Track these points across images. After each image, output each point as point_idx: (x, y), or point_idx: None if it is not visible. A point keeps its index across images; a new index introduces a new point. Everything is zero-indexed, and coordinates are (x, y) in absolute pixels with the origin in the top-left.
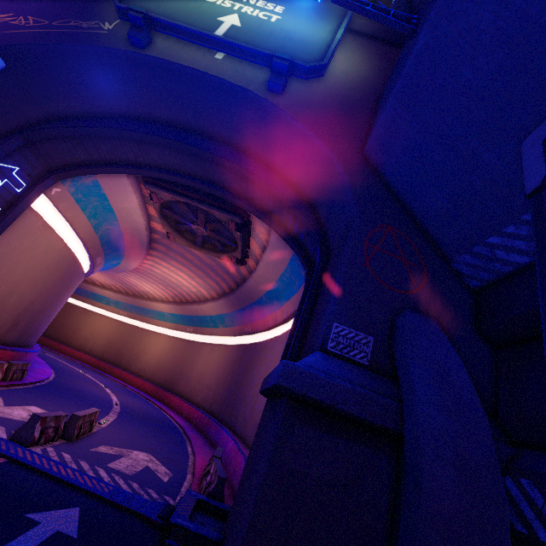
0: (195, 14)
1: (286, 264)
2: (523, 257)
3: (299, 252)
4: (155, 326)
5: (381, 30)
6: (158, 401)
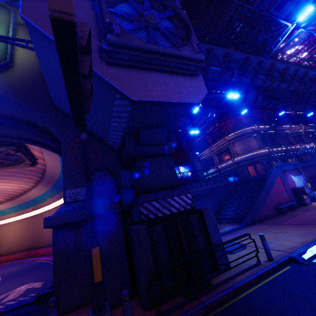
0: None
1: (58, 157)
2: (119, 140)
3: (57, 153)
4: (2, 220)
5: None
6: (31, 258)
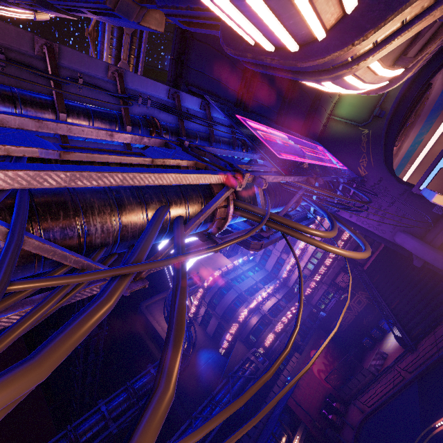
0: None
1: None
2: None
3: None
4: None
5: None
6: None
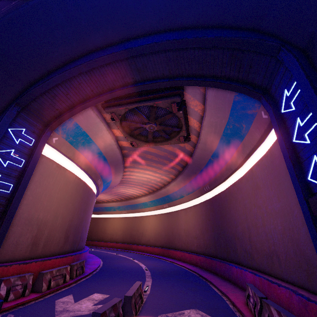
0: None
1: (226, 117)
2: None
3: (245, 88)
4: (144, 212)
5: None
6: (166, 257)
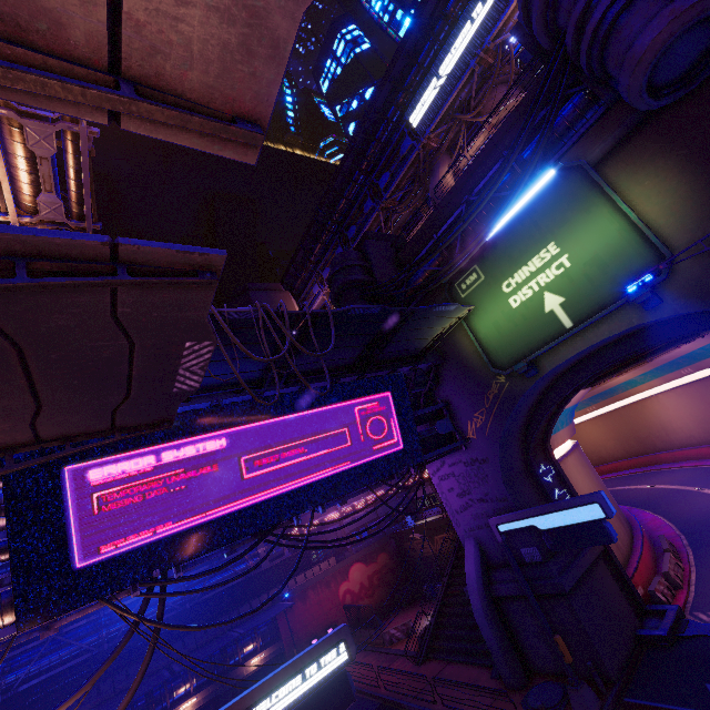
0: (532, 325)
1: None
2: None
3: None
4: (637, 394)
5: (623, 129)
6: None
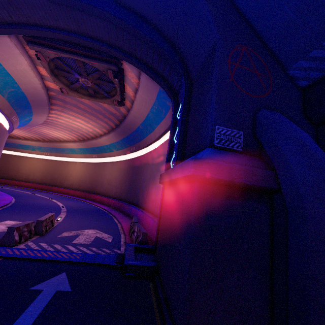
0: None
1: (154, 99)
2: None
3: (165, 87)
4: (71, 158)
5: None
6: (87, 200)
